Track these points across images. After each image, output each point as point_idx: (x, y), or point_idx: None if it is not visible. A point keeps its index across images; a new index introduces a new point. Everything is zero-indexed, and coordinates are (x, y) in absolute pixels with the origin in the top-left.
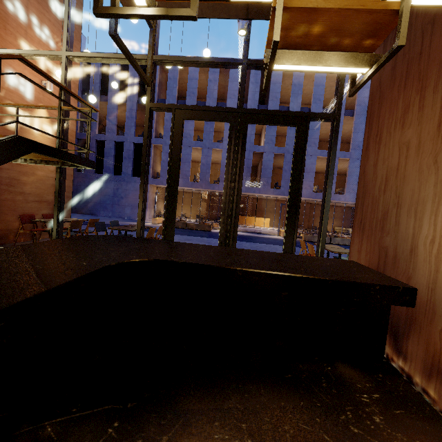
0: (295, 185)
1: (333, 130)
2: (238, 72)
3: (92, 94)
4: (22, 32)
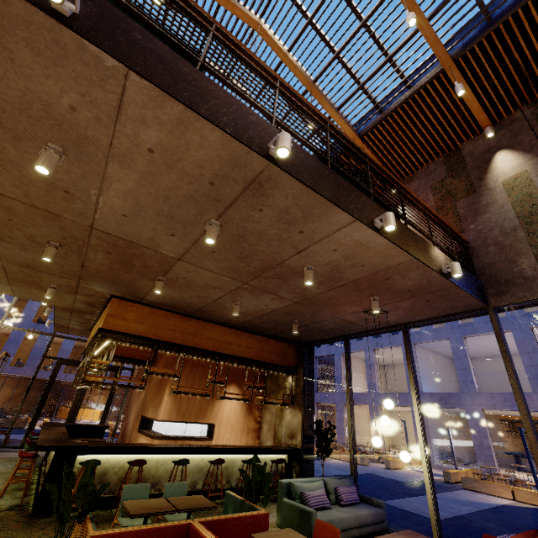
0: (110, 398)
1: (131, 375)
2: None
3: None
4: None
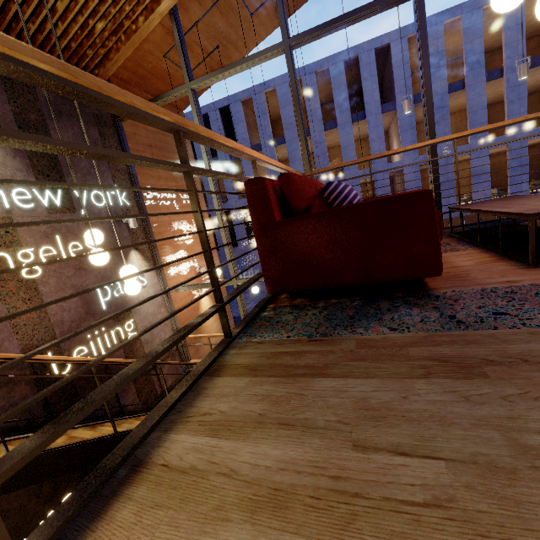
0: None
1: None
2: (342, 72)
3: (254, 287)
4: (173, 243)
